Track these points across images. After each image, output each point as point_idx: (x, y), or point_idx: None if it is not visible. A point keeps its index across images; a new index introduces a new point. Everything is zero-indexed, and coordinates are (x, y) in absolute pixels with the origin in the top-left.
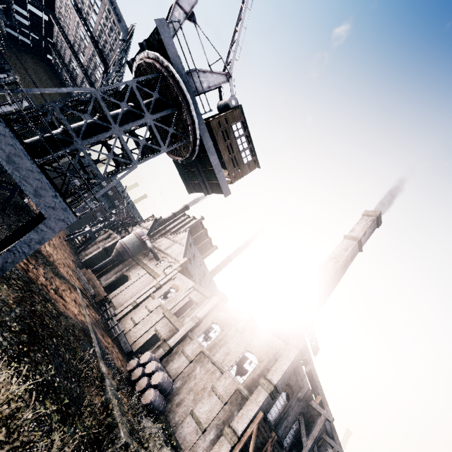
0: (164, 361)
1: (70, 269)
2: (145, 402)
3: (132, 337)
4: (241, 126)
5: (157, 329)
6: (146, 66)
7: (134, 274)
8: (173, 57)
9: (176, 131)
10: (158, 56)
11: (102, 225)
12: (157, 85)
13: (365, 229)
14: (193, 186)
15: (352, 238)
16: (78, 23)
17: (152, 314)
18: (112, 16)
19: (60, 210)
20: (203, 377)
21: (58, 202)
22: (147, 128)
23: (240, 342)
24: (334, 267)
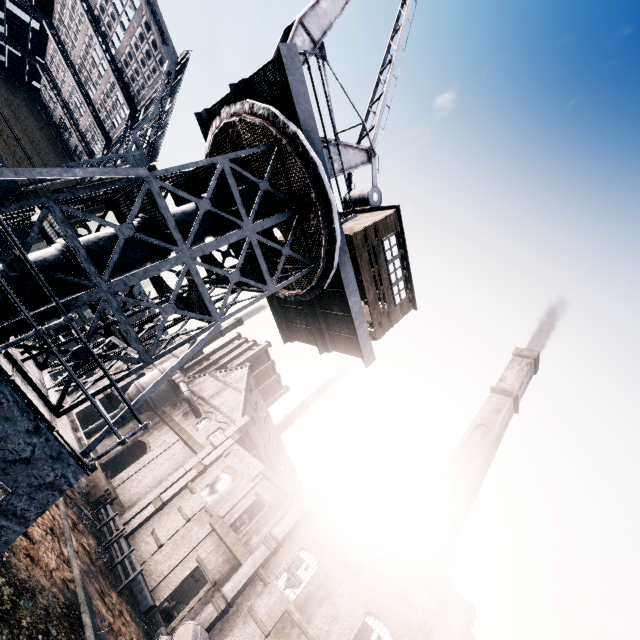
0: (215, 630)
1: None
2: None
3: (154, 574)
4: (396, 242)
5: (201, 557)
6: (243, 127)
7: (157, 440)
8: (304, 118)
9: (293, 252)
10: (276, 114)
11: None
12: (269, 167)
13: (521, 379)
14: (295, 330)
15: (505, 392)
16: (90, 39)
17: (191, 525)
18: (153, 35)
19: (44, 461)
20: None
21: (42, 442)
22: (245, 249)
23: (355, 593)
24: (485, 441)
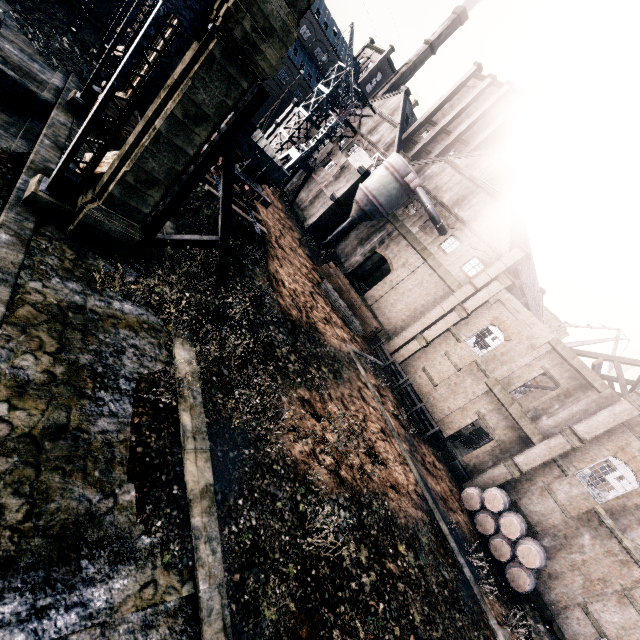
0: (508, 485)
1: (316, 289)
2: (514, 586)
3: (435, 409)
4: None
5: (480, 412)
6: None
7: (398, 258)
8: None
9: None
10: None
11: (316, 140)
12: None
13: None
14: None
15: None
16: None
17: (463, 376)
18: None
19: None
20: (601, 560)
21: None
22: None
23: None
24: None
